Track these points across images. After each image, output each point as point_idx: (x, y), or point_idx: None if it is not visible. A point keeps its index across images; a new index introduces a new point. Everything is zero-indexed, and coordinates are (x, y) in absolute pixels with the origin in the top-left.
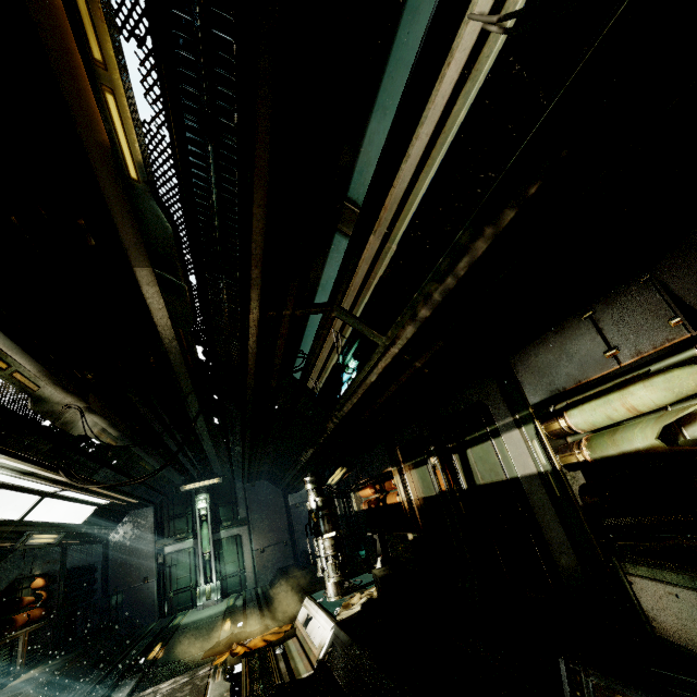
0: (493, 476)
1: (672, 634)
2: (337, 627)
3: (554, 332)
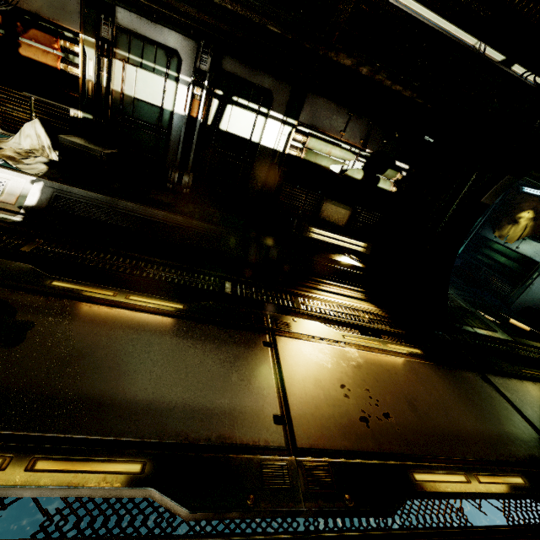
0: (241, 132)
1: (325, 216)
2: (53, 183)
3: (336, 106)
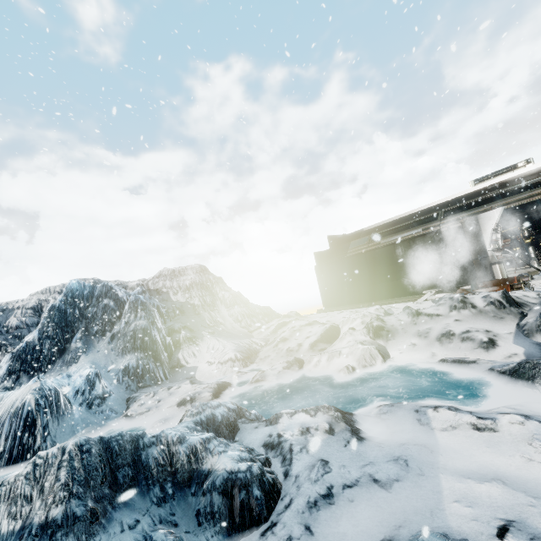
0: None
1: None
2: None
3: None
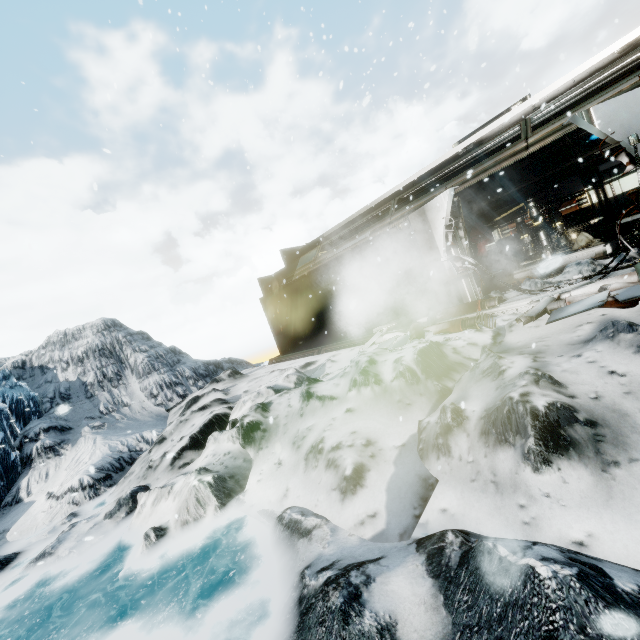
0: None
1: None
2: (613, 241)
3: None
